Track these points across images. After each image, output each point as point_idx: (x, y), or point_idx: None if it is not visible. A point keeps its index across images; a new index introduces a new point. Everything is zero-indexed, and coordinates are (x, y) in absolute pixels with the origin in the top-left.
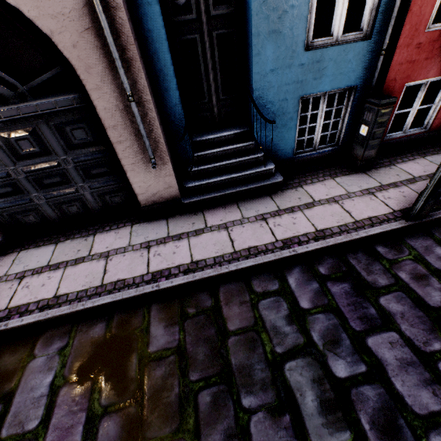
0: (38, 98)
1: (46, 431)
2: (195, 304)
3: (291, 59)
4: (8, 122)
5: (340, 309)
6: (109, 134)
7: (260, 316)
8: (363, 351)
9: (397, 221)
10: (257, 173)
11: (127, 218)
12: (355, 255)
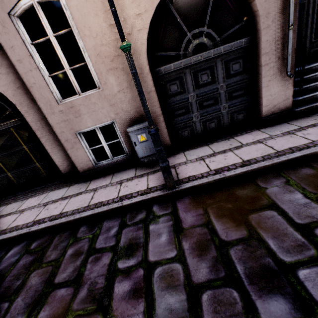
0: (224, 44)
1: None
2: None
3: None
4: (202, 63)
5: None
6: (262, 59)
7: None
8: None
9: None
10: None
11: (249, 128)
12: None
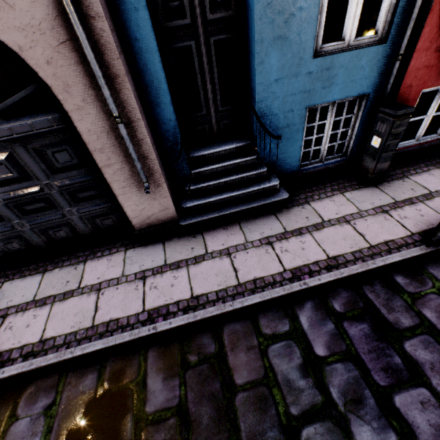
0: (11, 120)
1: None
2: (197, 350)
3: (298, 67)
4: None
5: (361, 357)
6: (95, 157)
7: (270, 366)
8: (391, 414)
9: (416, 246)
10: (260, 190)
11: (121, 242)
12: (372, 288)
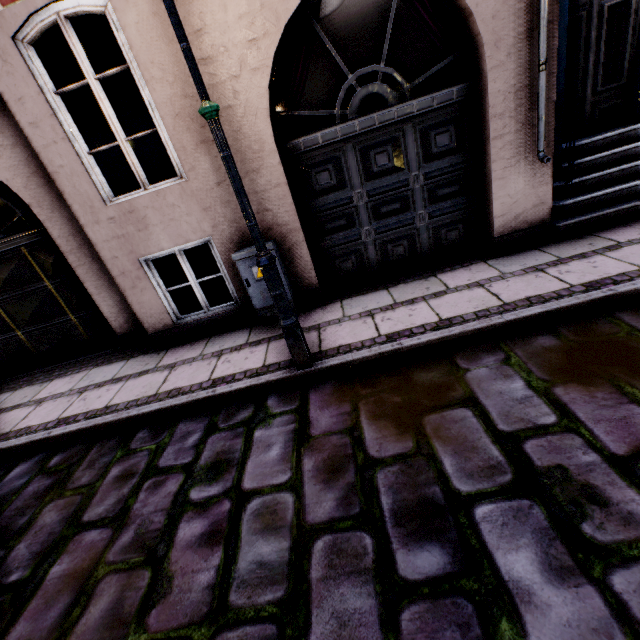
0: (418, 96)
1: (580, 424)
2: None
3: None
4: (377, 132)
5: None
6: (491, 126)
7: None
8: None
9: None
10: None
11: (468, 259)
12: None
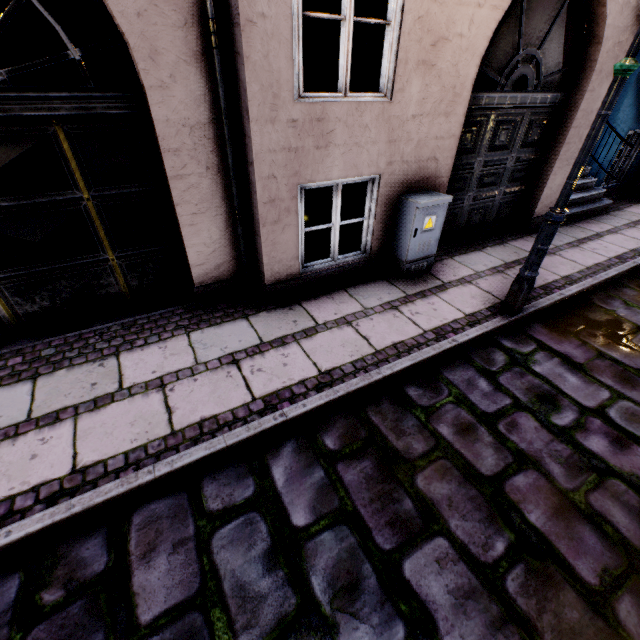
0: (542, 91)
1: None
2: None
3: None
4: (512, 110)
5: None
6: (568, 134)
7: None
8: None
9: None
10: (596, 195)
11: (514, 232)
12: None
